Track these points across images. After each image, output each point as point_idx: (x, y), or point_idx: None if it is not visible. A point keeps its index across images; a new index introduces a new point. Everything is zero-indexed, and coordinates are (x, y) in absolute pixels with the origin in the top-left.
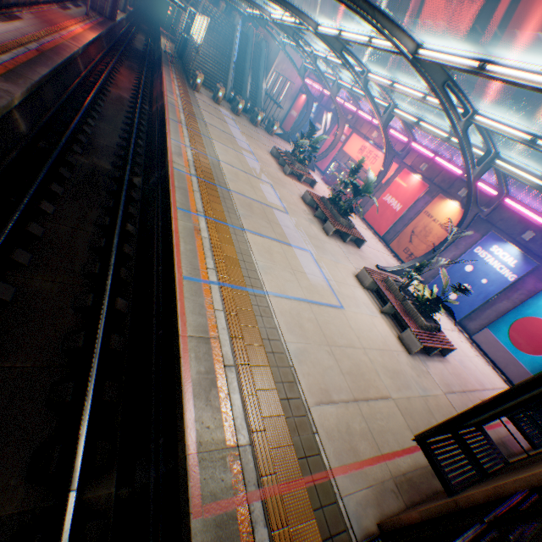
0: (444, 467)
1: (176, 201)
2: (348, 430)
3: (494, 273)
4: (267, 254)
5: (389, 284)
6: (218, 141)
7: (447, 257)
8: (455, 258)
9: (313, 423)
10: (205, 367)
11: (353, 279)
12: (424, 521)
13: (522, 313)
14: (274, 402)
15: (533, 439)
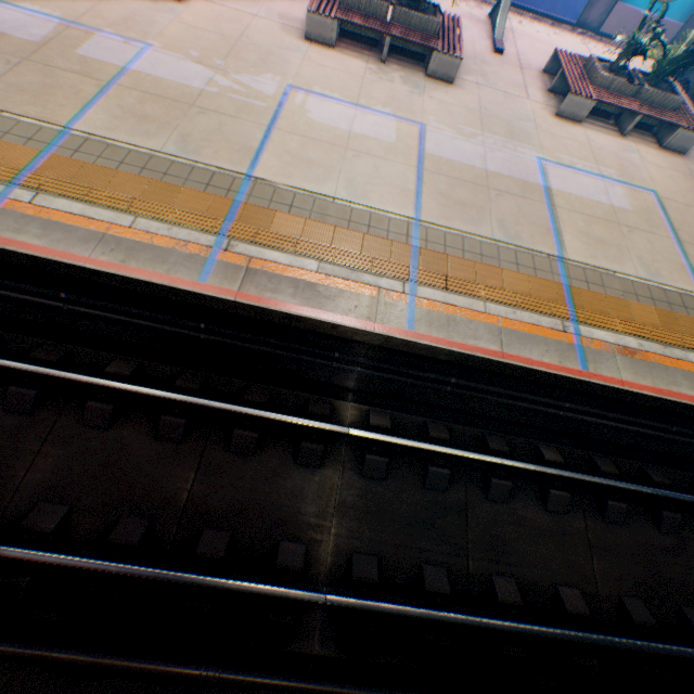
0: None
1: (559, 366)
2: None
3: None
4: (607, 250)
5: (606, 85)
6: (58, 107)
7: None
8: None
9: None
10: None
11: (567, 127)
12: None
13: None
14: None
15: None
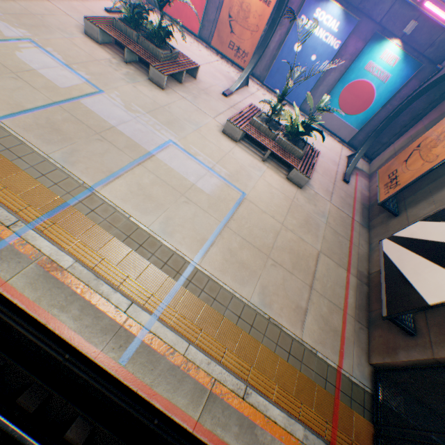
0: (403, 320)
1: None
2: (324, 320)
3: (321, 45)
4: (147, 202)
5: (258, 126)
6: None
7: (275, 40)
8: (282, 39)
9: (311, 347)
10: (236, 424)
11: (224, 140)
12: (411, 367)
13: (347, 81)
14: (288, 371)
15: (394, 210)
